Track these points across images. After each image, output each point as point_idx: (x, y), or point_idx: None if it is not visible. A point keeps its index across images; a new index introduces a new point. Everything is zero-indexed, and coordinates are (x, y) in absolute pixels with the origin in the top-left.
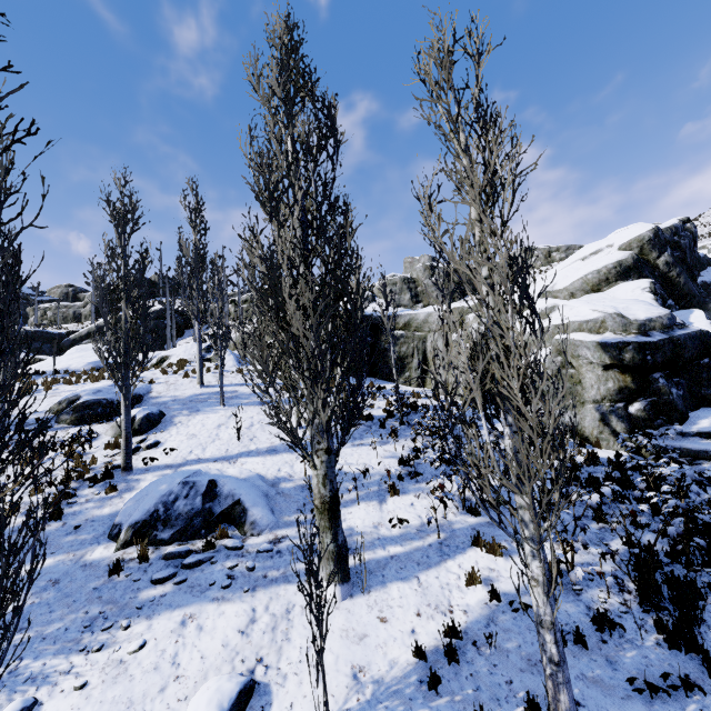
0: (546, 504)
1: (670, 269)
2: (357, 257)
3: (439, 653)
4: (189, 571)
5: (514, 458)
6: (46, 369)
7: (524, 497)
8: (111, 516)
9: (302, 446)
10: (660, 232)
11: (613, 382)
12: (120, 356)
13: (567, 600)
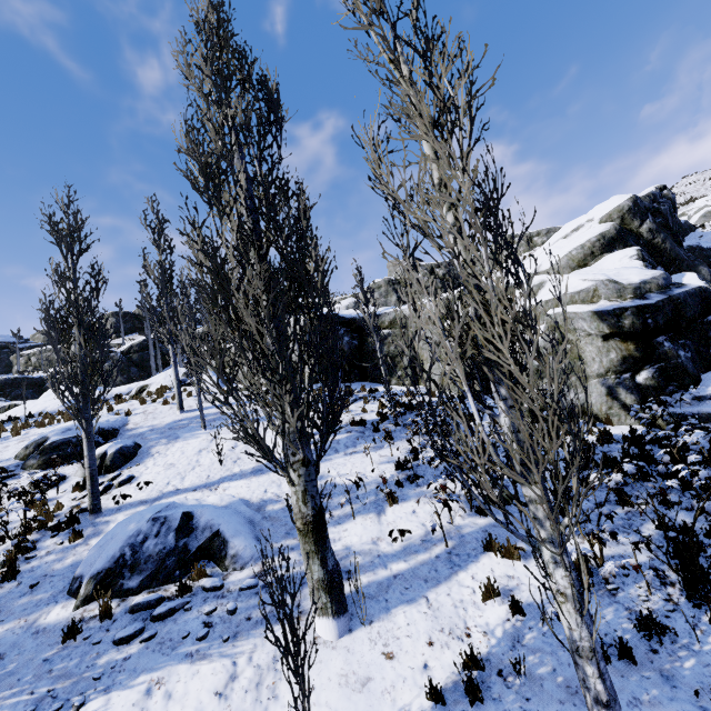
0: (562, 494)
1: (654, 236)
2: (311, 237)
3: (458, 692)
4: (159, 624)
5: (515, 439)
6: (20, 414)
7: (534, 487)
8: (74, 567)
9: (275, 460)
10: (639, 200)
11: (616, 352)
12: (75, 386)
13: (602, 604)
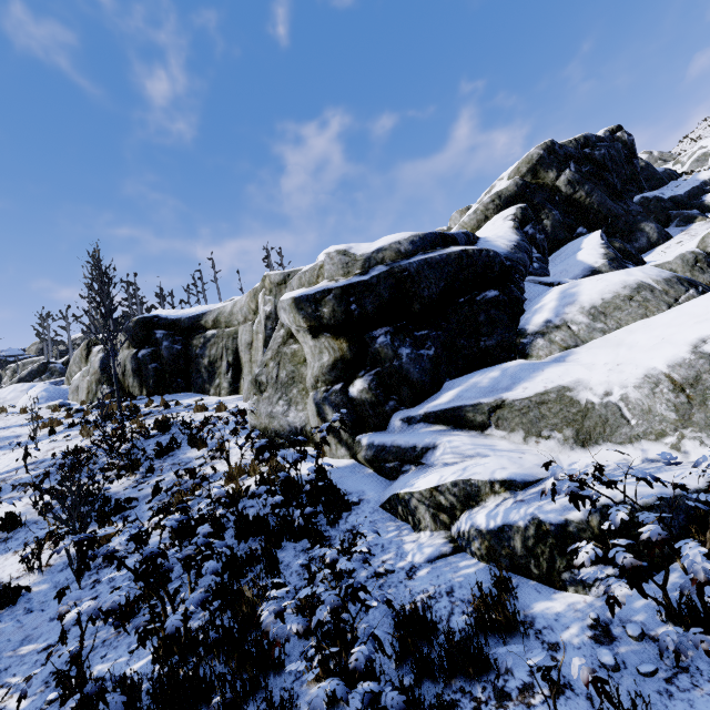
0: None
1: (575, 189)
2: None
3: None
4: None
5: None
6: None
7: None
8: None
9: None
10: (556, 146)
11: (329, 354)
12: None
13: None
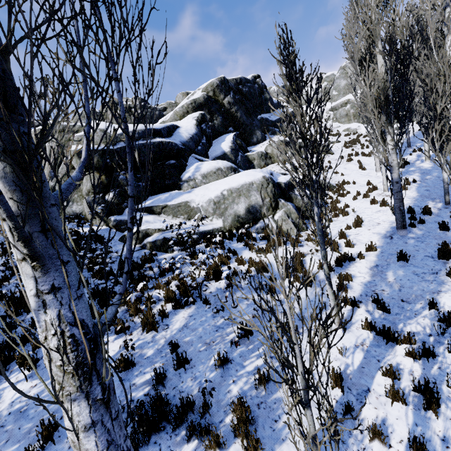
0: None
1: (231, 107)
2: None
3: None
4: None
5: None
6: None
7: None
8: None
9: None
10: (226, 81)
11: (95, 180)
12: None
13: None
